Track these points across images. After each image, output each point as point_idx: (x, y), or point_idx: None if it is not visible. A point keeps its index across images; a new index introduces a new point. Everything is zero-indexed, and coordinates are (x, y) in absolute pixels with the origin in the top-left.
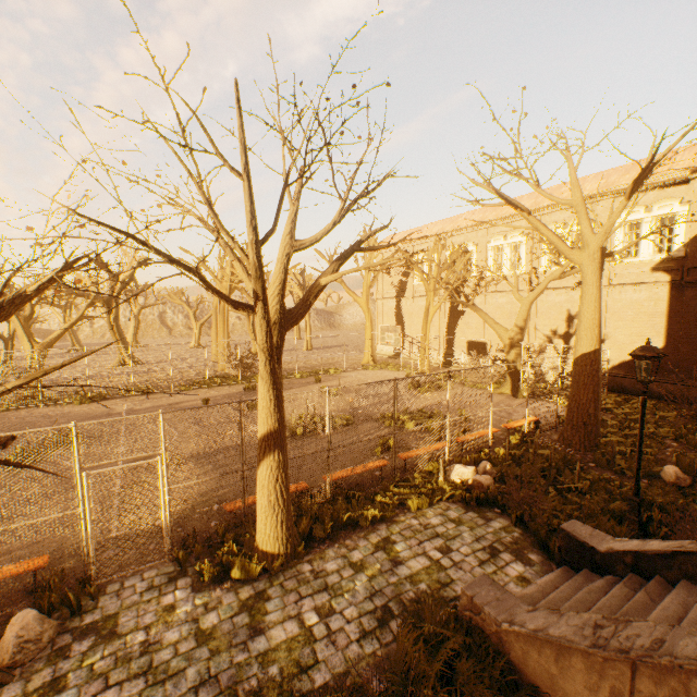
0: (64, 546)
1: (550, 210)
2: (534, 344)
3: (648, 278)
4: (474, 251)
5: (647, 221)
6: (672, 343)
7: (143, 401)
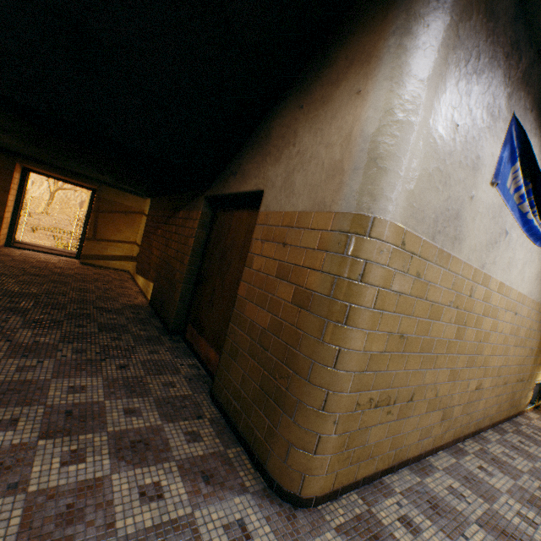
0: None
1: None
2: None
3: None
4: None
5: None
6: None
7: None
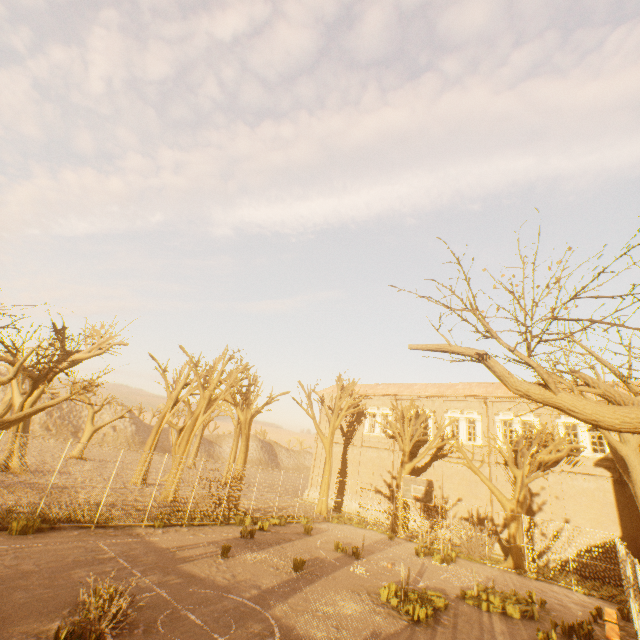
0: None
1: (501, 400)
2: (498, 516)
3: (593, 470)
4: (431, 416)
5: (581, 426)
6: (628, 533)
7: (119, 538)
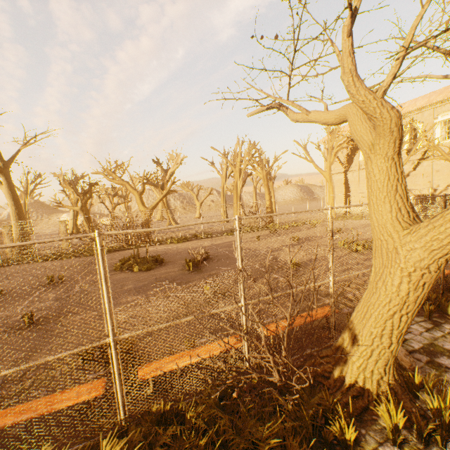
0: (303, 306)
1: None
2: None
3: None
4: (420, 127)
5: None
6: None
7: (213, 240)
